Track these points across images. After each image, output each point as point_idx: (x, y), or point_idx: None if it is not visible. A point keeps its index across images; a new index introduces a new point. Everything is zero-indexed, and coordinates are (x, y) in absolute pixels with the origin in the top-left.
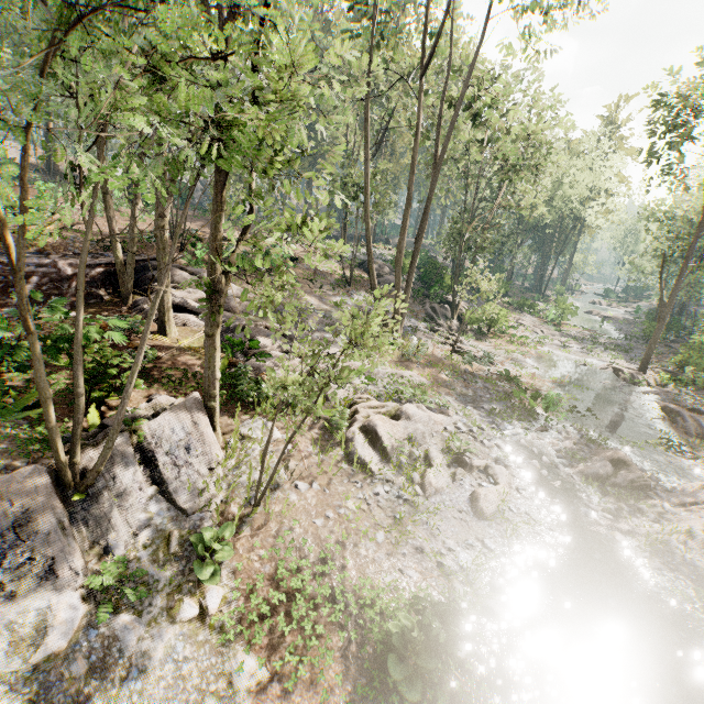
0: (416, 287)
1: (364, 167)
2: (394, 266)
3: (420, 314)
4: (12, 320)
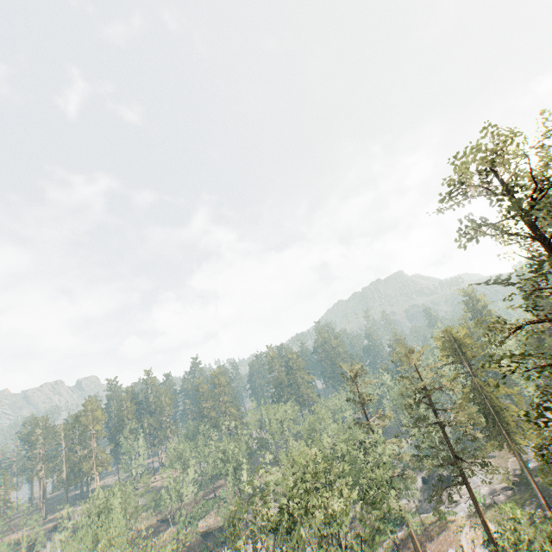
0: None
1: None
2: None
3: None
4: None
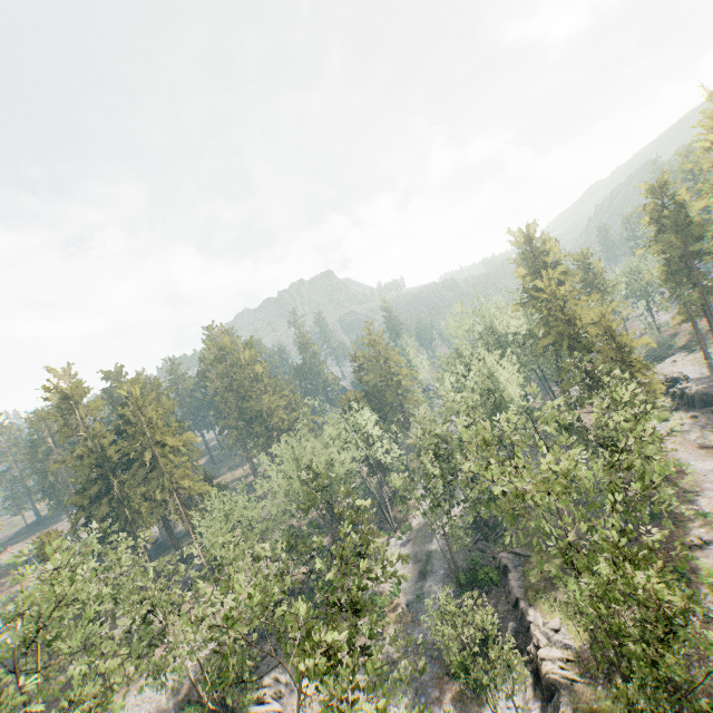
0: None
1: None
2: None
3: None
4: None
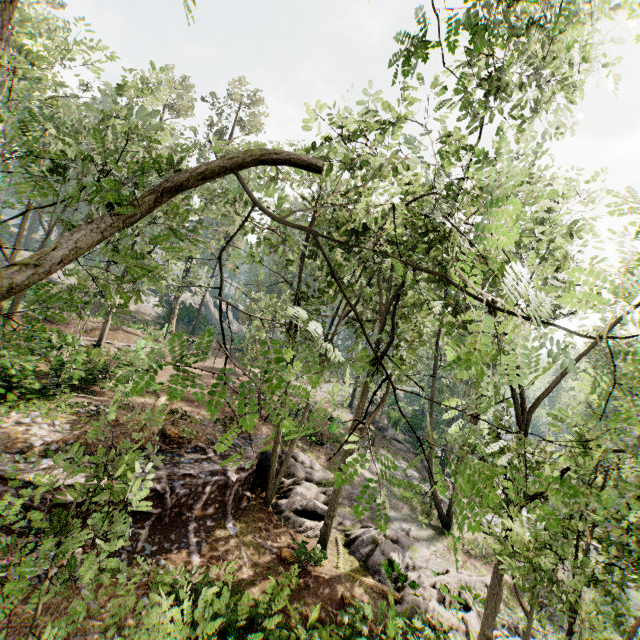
0: (407, 437)
1: (433, 382)
2: (389, 417)
3: (423, 471)
4: (352, 632)
